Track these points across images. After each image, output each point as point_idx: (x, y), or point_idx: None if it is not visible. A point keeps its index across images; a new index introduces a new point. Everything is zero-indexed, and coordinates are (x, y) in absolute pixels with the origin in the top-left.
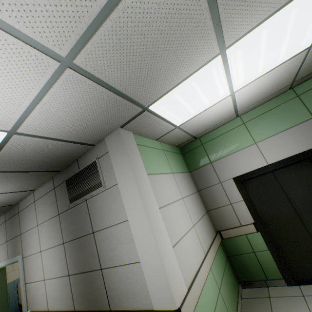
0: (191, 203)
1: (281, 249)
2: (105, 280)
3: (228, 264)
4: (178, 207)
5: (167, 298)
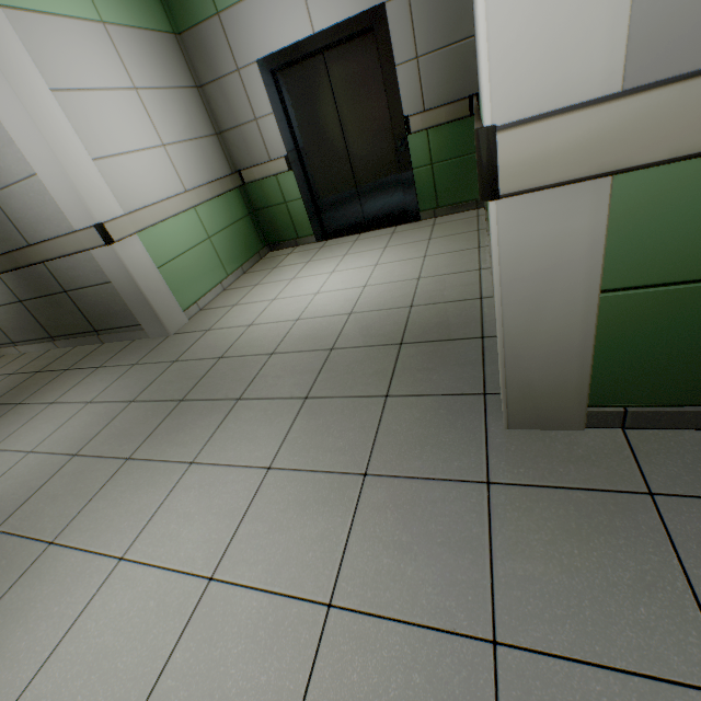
0: (167, 106)
1: (320, 199)
2: (4, 210)
3: (251, 222)
4: (119, 104)
5: (84, 213)
